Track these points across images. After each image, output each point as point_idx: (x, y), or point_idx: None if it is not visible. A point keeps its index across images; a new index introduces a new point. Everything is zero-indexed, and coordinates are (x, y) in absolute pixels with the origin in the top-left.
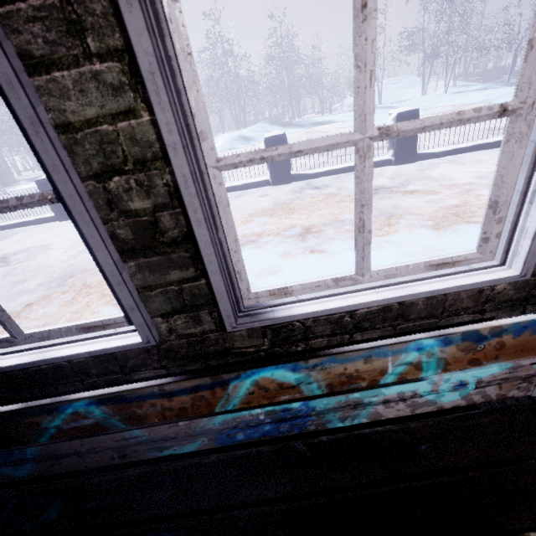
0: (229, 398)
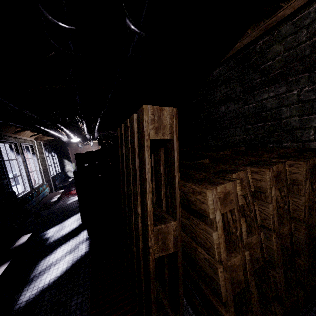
0: (40, 191)
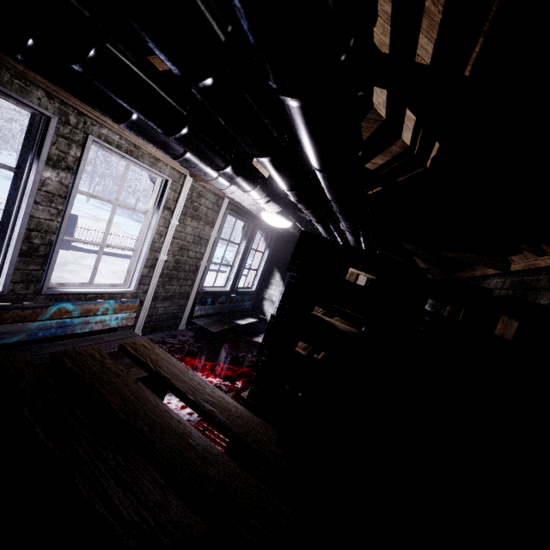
0: (47, 314)
